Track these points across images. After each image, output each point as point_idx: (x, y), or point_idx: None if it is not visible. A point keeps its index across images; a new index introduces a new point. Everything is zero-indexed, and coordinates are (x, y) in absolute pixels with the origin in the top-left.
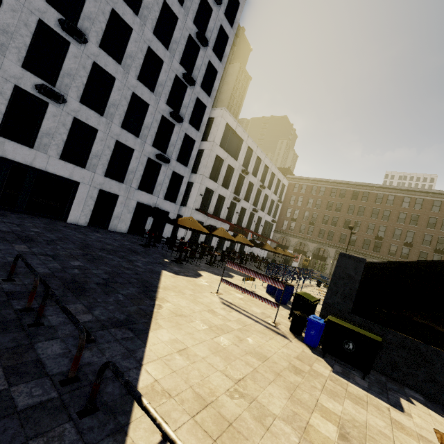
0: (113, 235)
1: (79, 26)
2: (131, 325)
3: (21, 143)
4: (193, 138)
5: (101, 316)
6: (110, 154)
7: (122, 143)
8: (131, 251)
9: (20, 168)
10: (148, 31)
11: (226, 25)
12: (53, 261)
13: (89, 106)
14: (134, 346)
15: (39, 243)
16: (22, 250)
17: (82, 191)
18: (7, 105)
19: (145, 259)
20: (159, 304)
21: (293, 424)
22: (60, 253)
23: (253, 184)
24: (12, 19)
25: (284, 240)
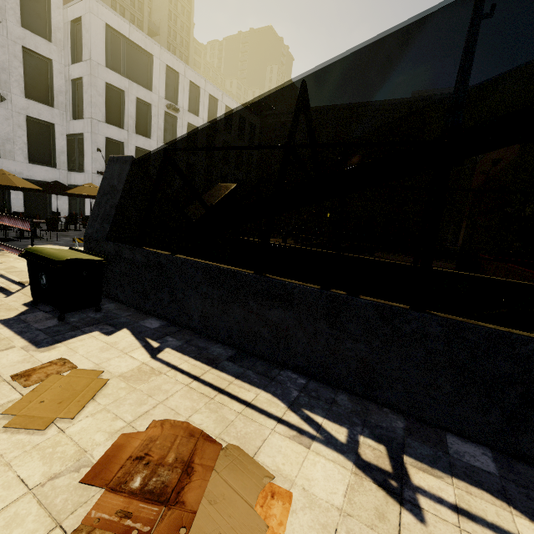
0: None
1: None
2: None
3: None
4: (46, 55)
5: None
6: None
7: None
8: None
9: None
10: None
11: None
12: None
13: None
14: None
15: None
16: None
17: None
18: None
19: None
20: None
21: None
22: None
23: (197, 126)
24: None
25: None
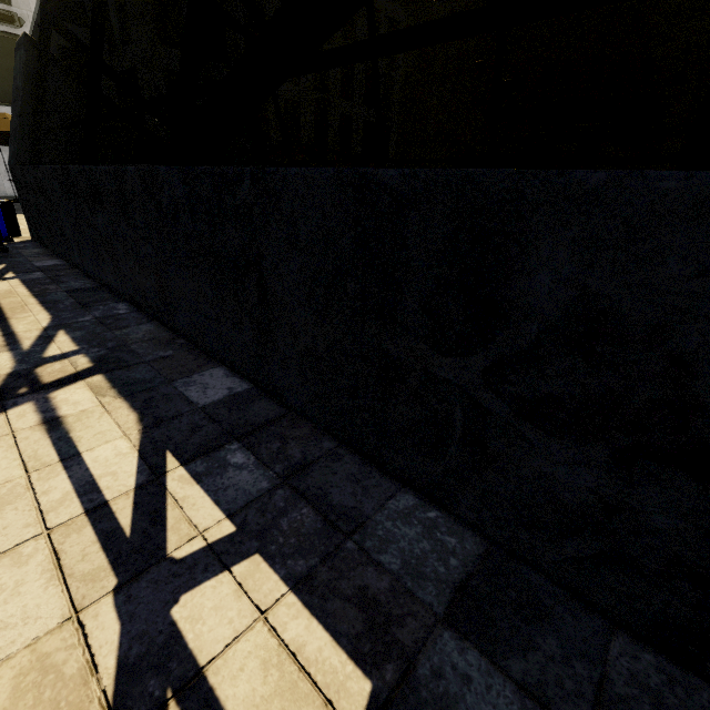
0: None
1: None
2: None
3: None
4: None
5: None
6: None
7: None
8: None
9: None
10: None
11: None
12: None
13: None
14: None
15: None
16: None
17: None
18: None
19: None
20: None
21: None
22: None
23: None
24: None
25: None
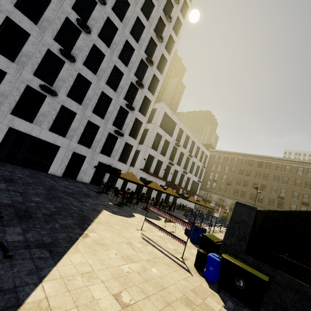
0: (78, 184)
1: (72, 53)
2: (52, 248)
3: (25, 119)
4: (141, 121)
5: (31, 238)
6: (83, 129)
7: (92, 122)
8: (85, 195)
9: (22, 135)
10: (115, 56)
11: (166, 54)
12: (19, 196)
13: (73, 99)
14: (45, 265)
15: (16, 184)
16: (0, 187)
17: (61, 152)
18: (21, 96)
19: (93, 201)
20: (86, 233)
21: None
22: (29, 191)
23: (183, 153)
24: (31, 49)
25: (208, 196)
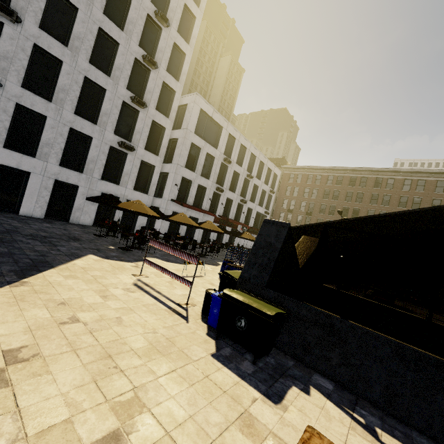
0: (69, 226)
1: (13, 5)
2: None
3: None
4: (163, 125)
5: None
6: (64, 142)
7: (78, 131)
8: (71, 238)
9: None
10: (98, 11)
11: (191, 4)
12: None
13: (35, 92)
14: None
15: None
16: None
17: (34, 181)
18: None
19: (79, 245)
20: (25, 281)
21: (35, 420)
22: None
23: (239, 173)
24: None
25: None
